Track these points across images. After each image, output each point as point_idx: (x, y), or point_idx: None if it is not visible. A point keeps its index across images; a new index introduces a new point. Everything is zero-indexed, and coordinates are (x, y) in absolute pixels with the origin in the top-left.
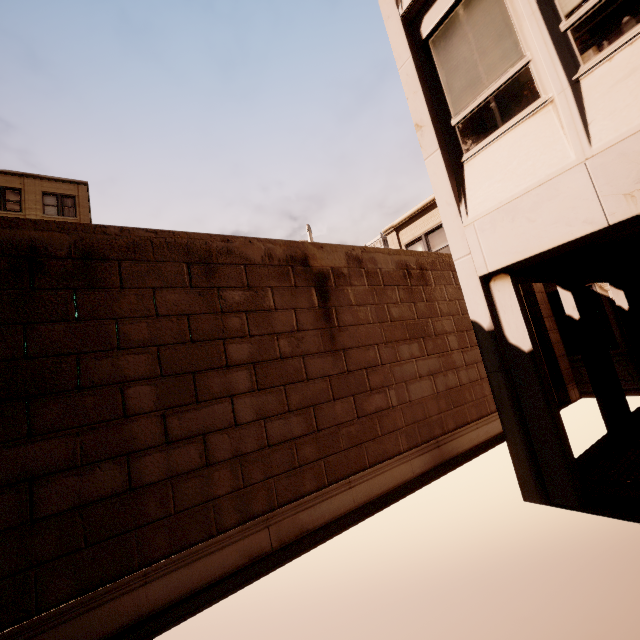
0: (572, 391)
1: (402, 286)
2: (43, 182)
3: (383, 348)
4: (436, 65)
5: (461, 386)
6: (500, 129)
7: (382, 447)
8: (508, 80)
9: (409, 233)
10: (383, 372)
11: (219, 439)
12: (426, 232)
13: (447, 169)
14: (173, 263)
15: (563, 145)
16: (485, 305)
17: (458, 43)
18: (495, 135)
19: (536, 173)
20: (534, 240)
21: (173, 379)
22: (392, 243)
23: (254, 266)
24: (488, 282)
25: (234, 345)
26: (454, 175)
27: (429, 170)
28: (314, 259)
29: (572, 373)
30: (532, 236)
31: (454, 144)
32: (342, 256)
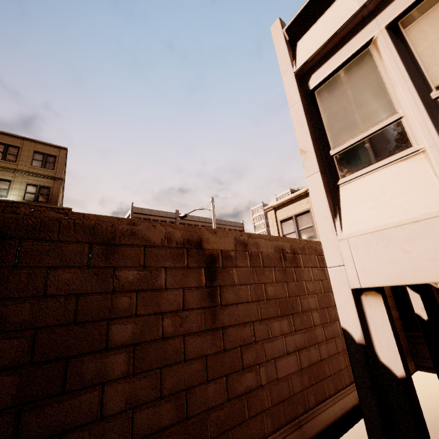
0: (409, 364)
1: (278, 267)
2: (36, 144)
3: (258, 325)
4: (319, 109)
5: (321, 360)
6: (373, 165)
7: (248, 432)
8: (382, 128)
9: (284, 213)
10: (256, 349)
11: (78, 438)
12: (296, 214)
13: (325, 188)
14: (76, 243)
15: (438, 191)
16: (356, 317)
17: (339, 96)
18: (369, 169)
19: (410, 209)
20: (409, 270)
21: (43, 366)
22: (271, 218)
23: (153, 247)
24: (359, 294)
25: (118, 325)
26: (330, 193)
27: (309, 186)
28: (207, 242)
29: (409, 347)
30: (407, 266)
31: (331, 169)
32: (231, 240)
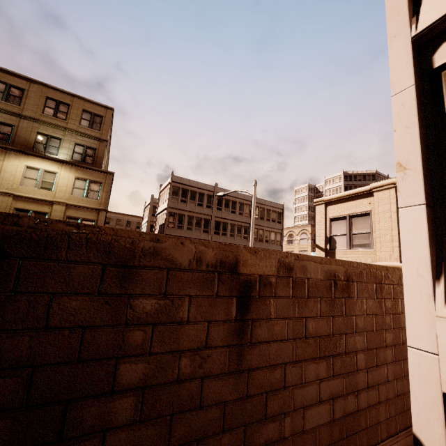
0: None
1: (325, 298)
2: (85, 103)
3: (290, 368)
4: (445, 102)
5: (358, 411)
6: None
7: None
8: None
9: (336, 210)
10: (284, 396)
11: None
12: (351, 214)
13: (429, 232)
14: (86, 263)
15: None
16: (443, 434)
17: None
18: None
19: None
20: None
21: (39, 410)
22: (319, 213)
23: (178, 270)
24: None
25: (128, 365)
26: (435, 239)
27: (402, 222)
28: (244, 265)
29: None
30: None
31: (445, 203)
32: (274, 263)
